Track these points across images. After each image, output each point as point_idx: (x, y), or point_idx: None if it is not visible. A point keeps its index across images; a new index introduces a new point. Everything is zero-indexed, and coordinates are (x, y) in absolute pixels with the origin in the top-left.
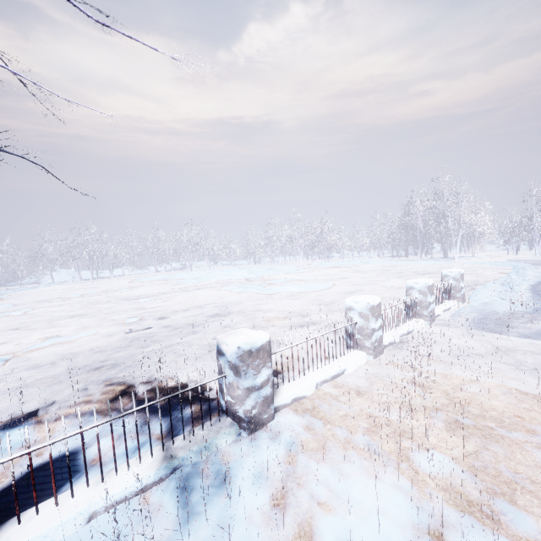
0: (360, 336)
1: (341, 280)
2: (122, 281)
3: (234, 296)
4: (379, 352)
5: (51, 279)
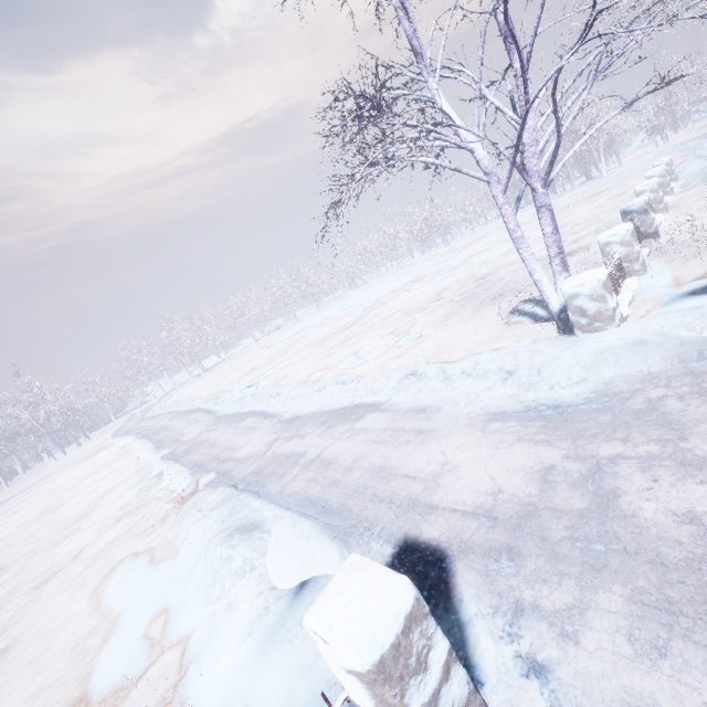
0: (654, 205)
1: None
2: (255, 353)
3: (445, 282)
4: (667, 210)
5: (163, 390)
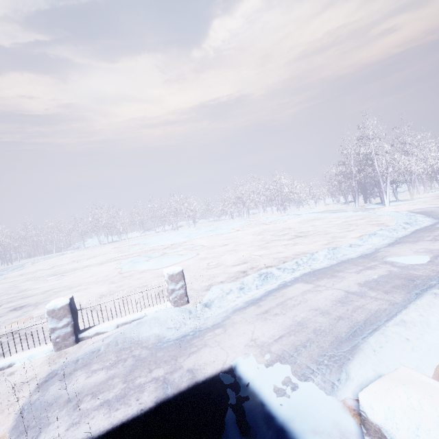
0: None
1: (224, 246)
2: (113, 247)
3: (106, 273)
4: None
5: (83, 245)
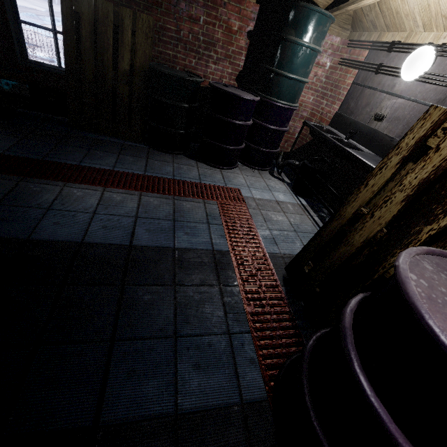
0: None
1: None
2: None
3: None
4: None
5: None
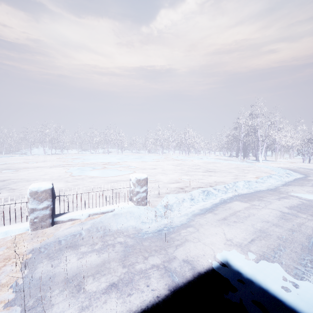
0: None
1: (153, 170)
2: (56, 157)
3: (58, 174)
4: None
5: (30, 152)
